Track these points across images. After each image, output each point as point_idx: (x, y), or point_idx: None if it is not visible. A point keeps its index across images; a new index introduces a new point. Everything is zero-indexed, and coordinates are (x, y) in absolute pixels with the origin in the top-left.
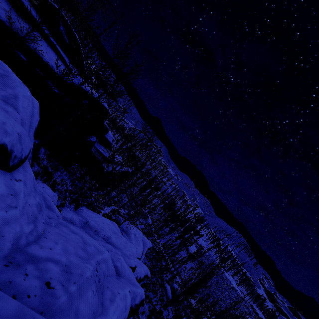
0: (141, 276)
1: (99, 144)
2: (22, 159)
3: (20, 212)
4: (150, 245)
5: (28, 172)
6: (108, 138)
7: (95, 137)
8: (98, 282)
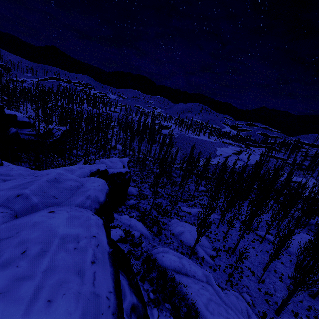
0: (117, 172)
1: (22, 130)
2: (1, 160)
3: (21, 170)
4: (127, 160)
5: (8, 163)
6: (22, 120)
7: (13, 128)
8: (68, 171)
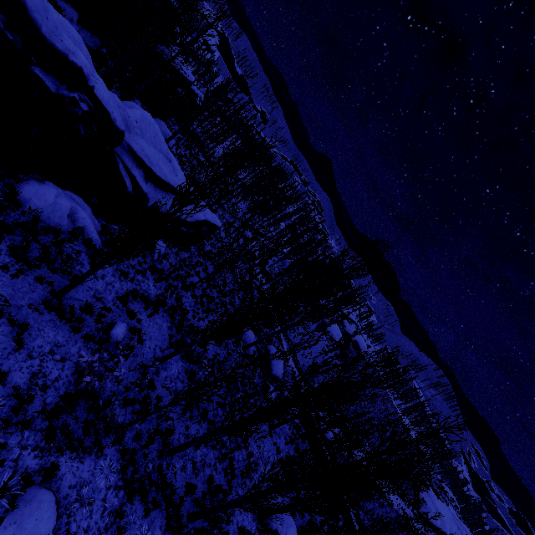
0: None
1: None
2: None
3: None
4: (213, 220)
5: None
6: None
7: None
8: None
